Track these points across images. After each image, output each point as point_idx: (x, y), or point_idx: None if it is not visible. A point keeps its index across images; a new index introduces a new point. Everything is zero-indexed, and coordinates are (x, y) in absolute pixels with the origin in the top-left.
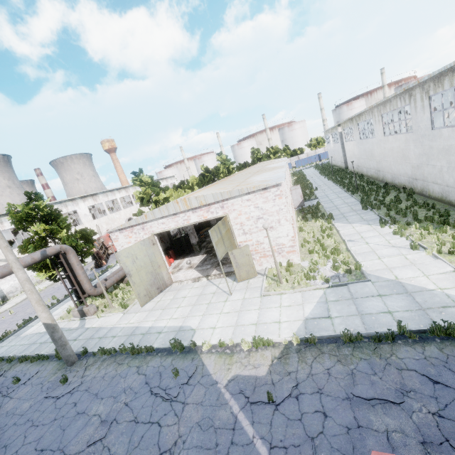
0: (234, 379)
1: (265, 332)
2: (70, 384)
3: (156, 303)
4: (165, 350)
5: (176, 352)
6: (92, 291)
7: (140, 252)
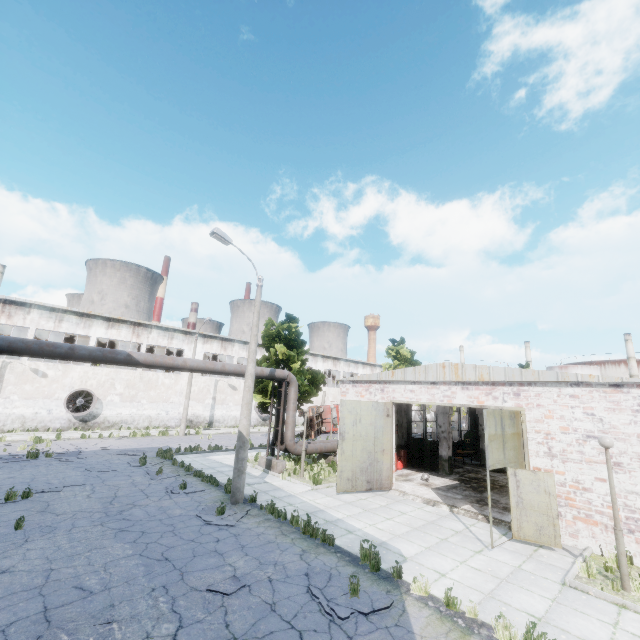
0: None
1: None
2: (223, 519)
3: (357, 498)
4: (348, 555)
5: (365, 566)
6: (291, 443)
7: (367, 416)
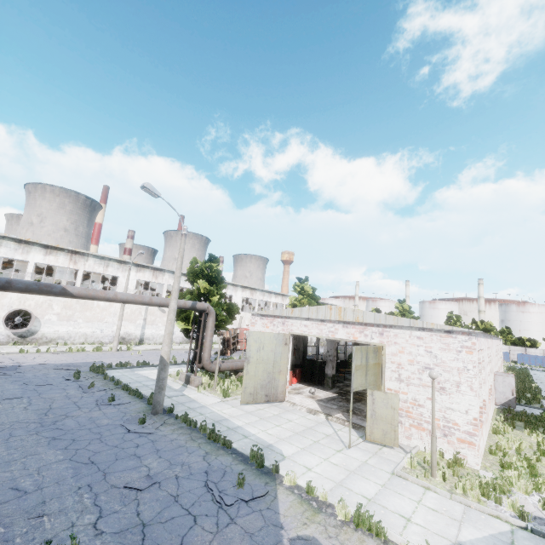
0: (307, 540)
1: (379, 517)
2: (143, 428)
3: (256, 409)
4: (241, 455)
5: (252, 464)
6: (207, 362)
7: (269, 344)
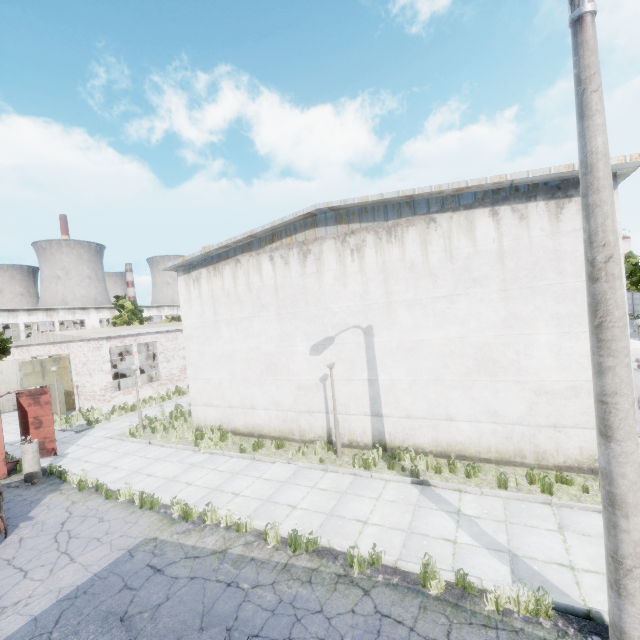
0: None
1: None
2: None
3: None
4: None
5: None
6: None
7: (9, 369)
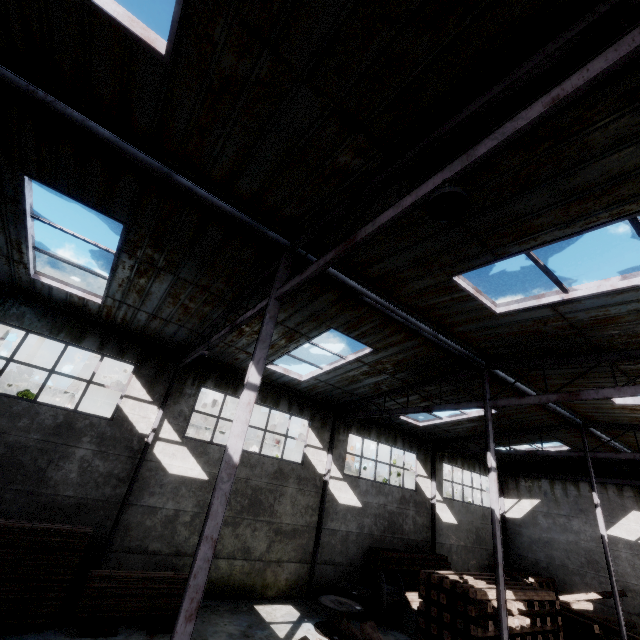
0: None
1: None
2: None
3: None
4: None
5: None
6: None
7: None
